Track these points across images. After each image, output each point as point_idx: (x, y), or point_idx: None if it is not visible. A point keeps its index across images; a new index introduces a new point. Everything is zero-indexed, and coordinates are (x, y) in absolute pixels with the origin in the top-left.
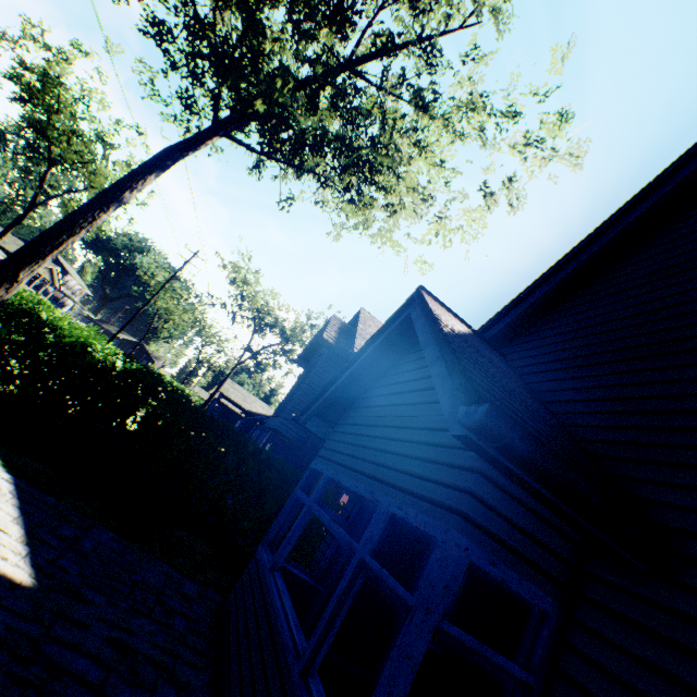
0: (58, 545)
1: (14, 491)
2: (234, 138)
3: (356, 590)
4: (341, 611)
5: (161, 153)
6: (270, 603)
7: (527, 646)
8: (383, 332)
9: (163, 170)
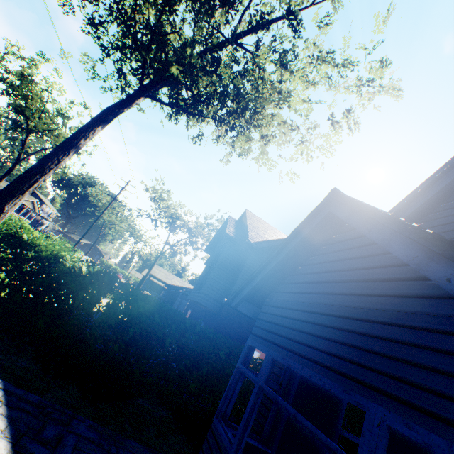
0: (42, 452)
1: (2, 397)
2: (155, 98)
3: None
4: None
5: (105, 110)
6: None
7: None
8: (302, 229)
9: (107, 123)
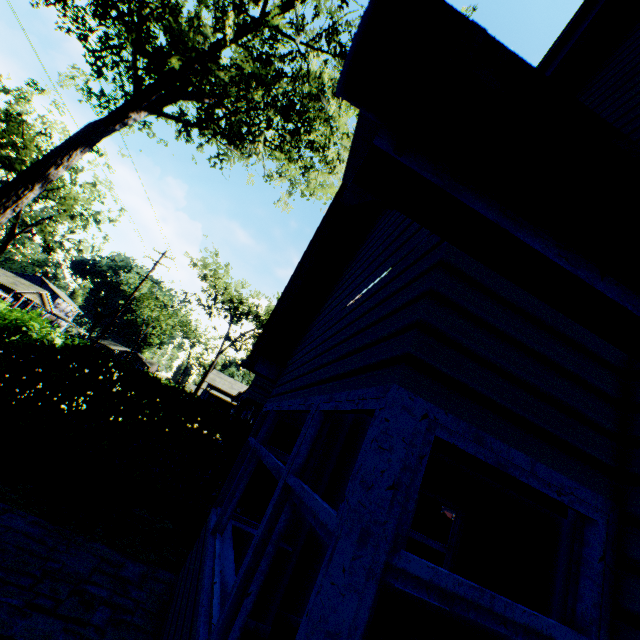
0: None
1: None
2: (163, 113)
3: (281, 532)
4: (258, 567)
5: (85, 127)
6: (202, 574)
7: (562, 582)
8: (317, 239)
9: (89, 145)
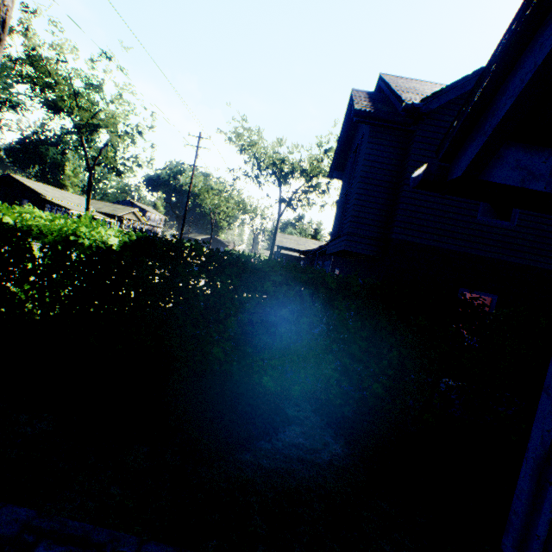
0: None
1: None
2: None
3: None
4: None
5: None
6: None
7: None
8: None
9: None
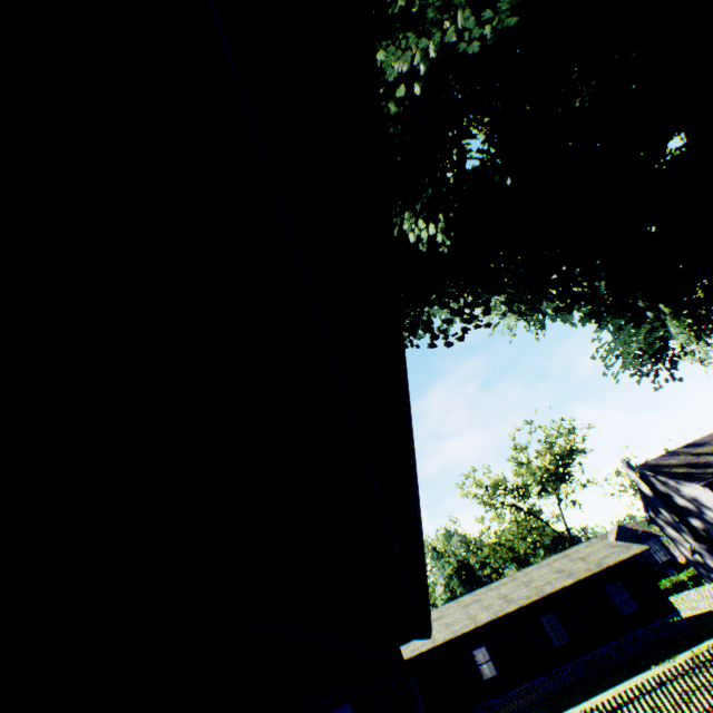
0: None
1: None
2: None
3: None
4: None
5: None
6: None
7: None
8: None
9: None
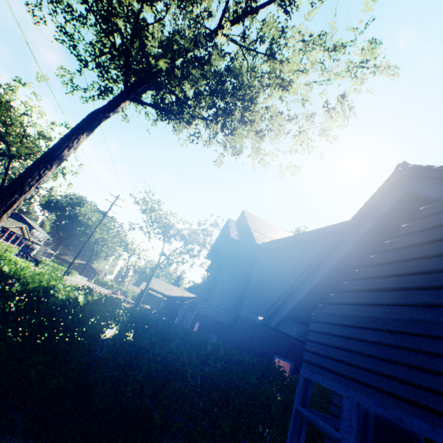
0: None
1: None
2: (141, 101)
3: None
4: None
5: (88, 116)
6: None
7: None
8: (361, 221)
9: (92, 129)
